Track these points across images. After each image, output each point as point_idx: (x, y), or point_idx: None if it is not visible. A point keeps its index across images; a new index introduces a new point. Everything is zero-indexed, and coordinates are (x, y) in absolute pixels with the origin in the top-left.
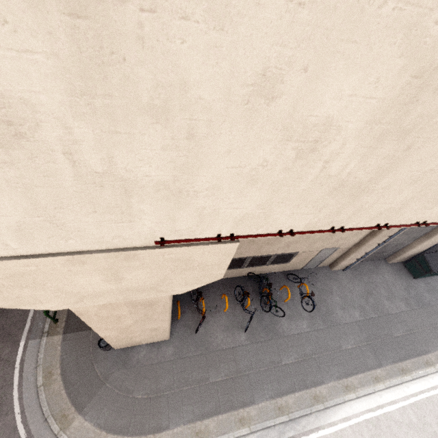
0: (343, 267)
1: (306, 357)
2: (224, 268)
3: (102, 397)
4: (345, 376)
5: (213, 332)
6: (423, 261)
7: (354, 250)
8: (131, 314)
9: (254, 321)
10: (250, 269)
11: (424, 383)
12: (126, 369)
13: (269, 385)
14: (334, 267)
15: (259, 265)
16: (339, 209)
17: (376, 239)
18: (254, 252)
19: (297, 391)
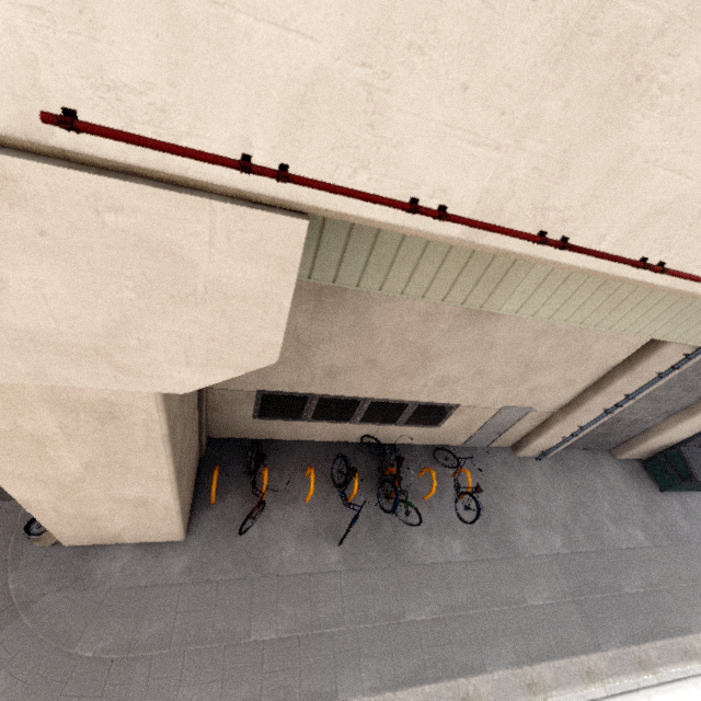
0: (538, 452)
1: (454, 612)
2: (279, 323)
3: (5, 646)
4: (529, 660)
5: (276, 539)
6: (678, 459)
7: (559, 418)
8: (69, 438)
9: (362, 529)
10: (368, 428)
11: (681, 695)
12: (77, 590)
13: (373, 662)
14: (521, 450)
15: (383, 423)
16: (566, 154)
17: (601, 397)
18: (375, 390)
19: (429, 682)
